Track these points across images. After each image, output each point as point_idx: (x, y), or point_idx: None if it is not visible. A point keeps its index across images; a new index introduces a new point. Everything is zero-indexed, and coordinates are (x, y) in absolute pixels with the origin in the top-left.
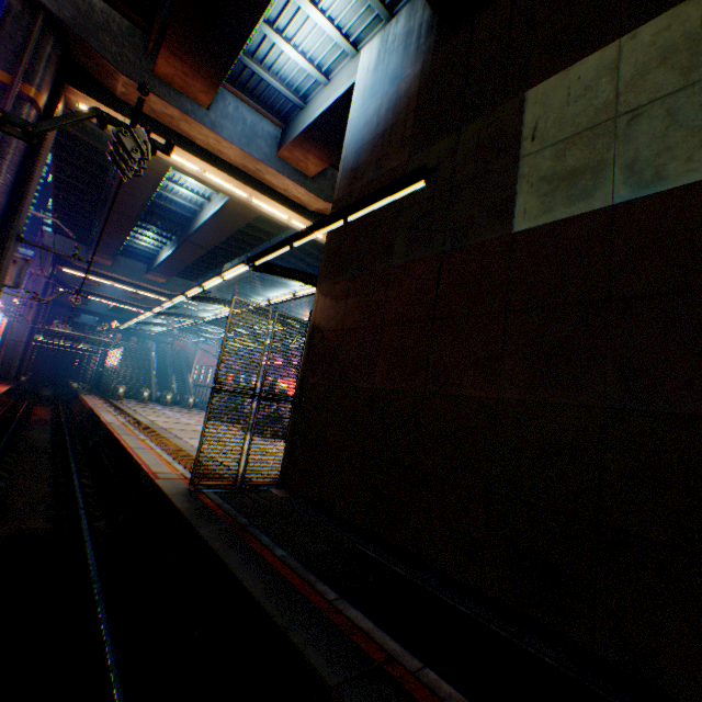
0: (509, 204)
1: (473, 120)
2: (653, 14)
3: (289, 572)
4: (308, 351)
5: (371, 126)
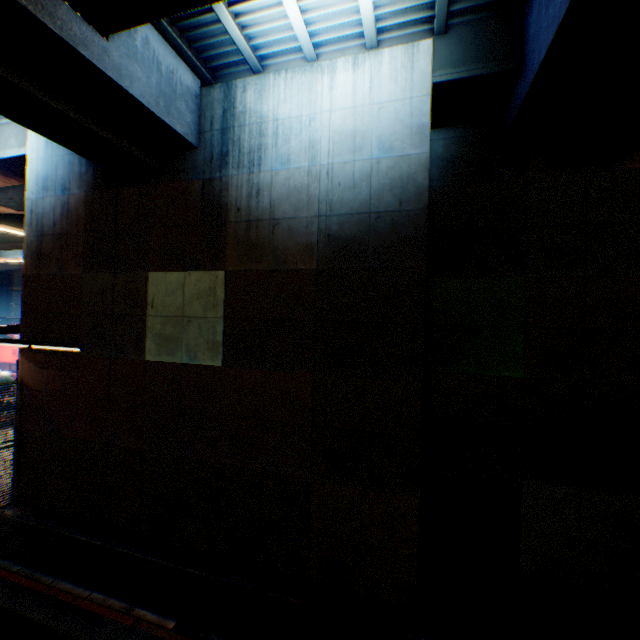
0: (144, 342)
1: (123, 271)
2: (197, 268)
3: (24, 578)
4: (22, 403)
5: (50, 220)
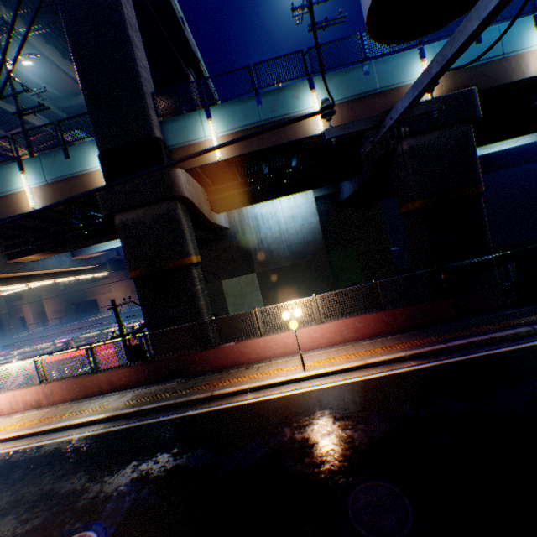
0: (227, 308)
1: (208, 283)
2: (243, 274)
3: None
4: None
5: None
